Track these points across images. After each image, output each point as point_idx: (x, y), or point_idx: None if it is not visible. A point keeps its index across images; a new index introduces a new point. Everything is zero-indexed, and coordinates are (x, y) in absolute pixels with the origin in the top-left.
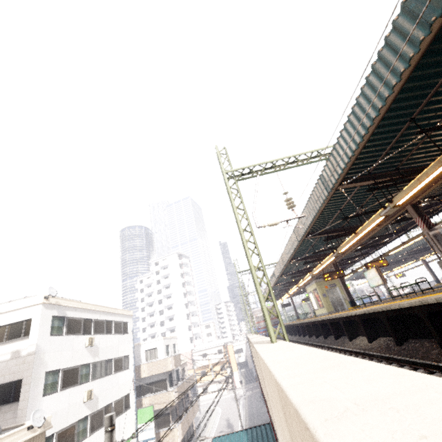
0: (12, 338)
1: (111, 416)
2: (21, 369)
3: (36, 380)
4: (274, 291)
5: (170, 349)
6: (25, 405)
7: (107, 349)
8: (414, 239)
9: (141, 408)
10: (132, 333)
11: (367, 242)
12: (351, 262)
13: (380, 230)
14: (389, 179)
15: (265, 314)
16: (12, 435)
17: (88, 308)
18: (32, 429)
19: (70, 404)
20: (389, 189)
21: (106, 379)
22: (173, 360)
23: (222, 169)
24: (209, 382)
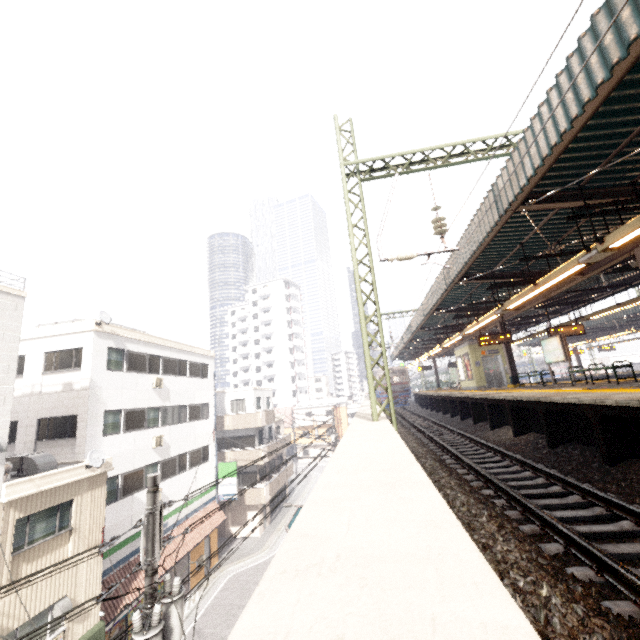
0: (61, 367)
1: (154, 476)
2: (75, 404)
3: (94, 419)
4: (410, 349)
5: (262, 403)
6: (83, 443)
7: (180, 393)
8: (638, 301)
9: (223, 462)
10: (213, 378)
11: (561, 297)
12: (531, 323)
13: (586, 280)
14: (612, 202)
15: (369, 385)
16: (69, 471)
17: (154, 342)
18: (90, 469)
19: (136, 448)
20: (613, 217)
21: (180, 427)
22: (264, 415)
23: (340, 159)
24: (301, 449)
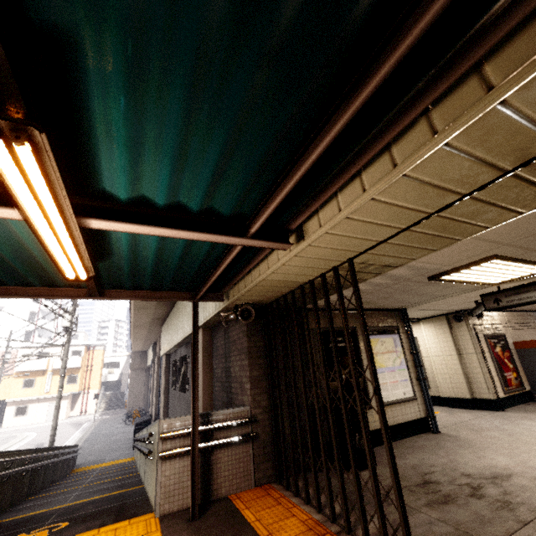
0: None
1: None
2: None
3: None
4: None
5: None
6: None
7: None
8: None
9: None
10: None
11: None
12: None
13: None
14: None
15: None
16: None
17: None
18: None
19: None
20: None
21: None
22: None
23: None
24: None
